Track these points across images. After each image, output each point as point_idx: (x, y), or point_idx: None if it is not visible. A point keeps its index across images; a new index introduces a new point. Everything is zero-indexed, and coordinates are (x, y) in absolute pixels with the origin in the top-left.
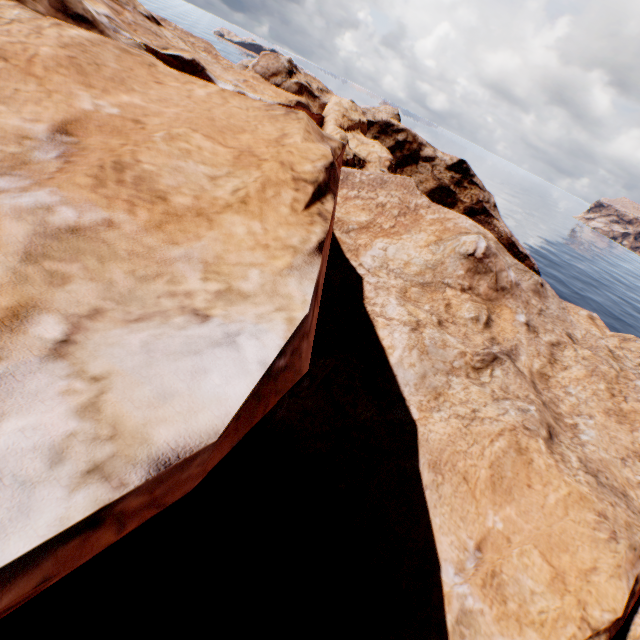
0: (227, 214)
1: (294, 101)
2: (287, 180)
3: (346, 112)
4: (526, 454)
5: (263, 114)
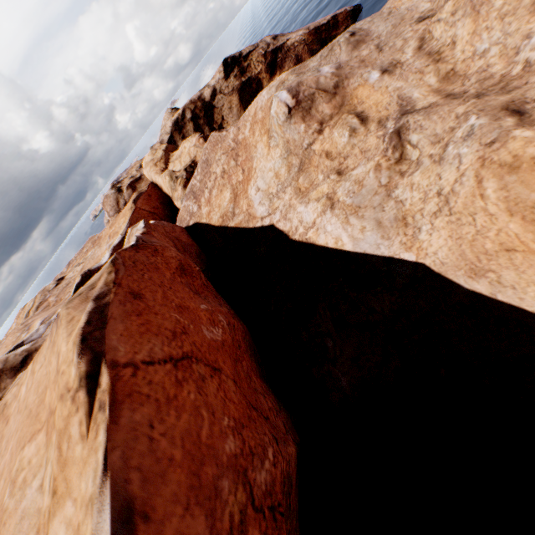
0: (50, 529)
1: (132, 205)
2: (70, 409)
3: (153, 161)
4: (522, 162)
5: (50, 349)
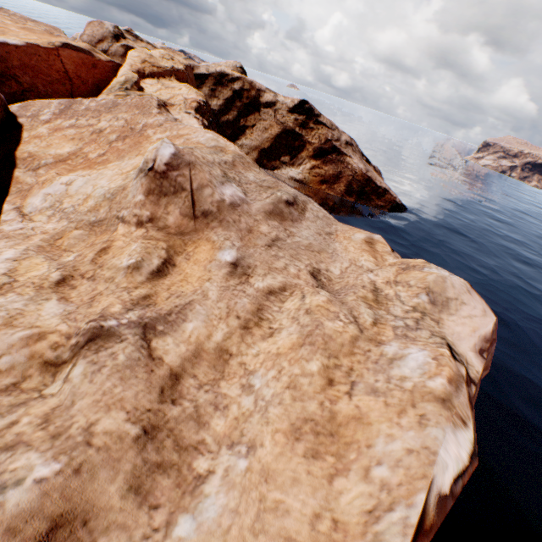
0: None
1: (58, 43)
2: None
3: (150, 58)
4: None
5: None
